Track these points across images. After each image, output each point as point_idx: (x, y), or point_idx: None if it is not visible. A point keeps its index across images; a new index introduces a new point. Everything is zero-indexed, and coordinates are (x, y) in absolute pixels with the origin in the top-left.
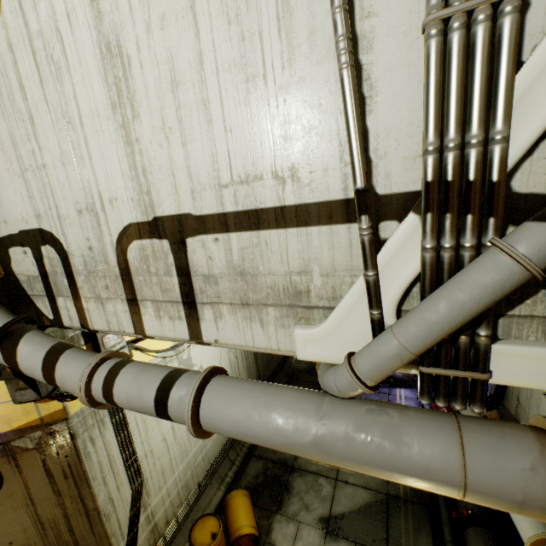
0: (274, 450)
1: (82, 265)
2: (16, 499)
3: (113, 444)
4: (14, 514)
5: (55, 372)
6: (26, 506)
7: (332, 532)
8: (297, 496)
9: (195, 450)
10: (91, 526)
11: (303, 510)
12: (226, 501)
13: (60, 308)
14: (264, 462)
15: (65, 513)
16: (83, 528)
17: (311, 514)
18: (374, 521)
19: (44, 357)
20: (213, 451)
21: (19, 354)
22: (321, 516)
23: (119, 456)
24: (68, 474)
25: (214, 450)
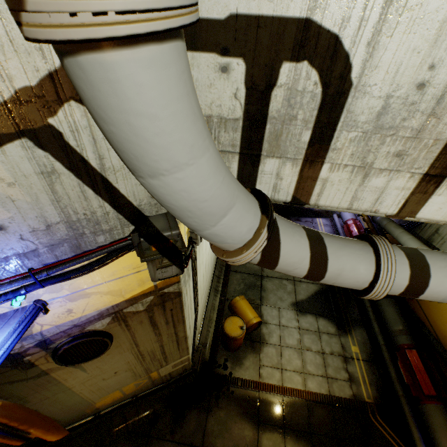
0: (244, 265)
1: (370, 114)
2: (123, 347)
3: (191, 290)
4: (120, 356)
5: (326, 267)
6: (131, 349)
7: (301, 311)
8: (272, 293)
9: (209, 275)
10: (178, 346)
11: (279, 301)
12: (232, 304)
13: (260, 174)
14: (240, 275)
15: (161, 344)
16: (172, 349)
17: (285, 302)
18: (323, 301)
19: (310, 250)
20: (212, 273)
21: (282, 249)
22: (291, 303)
23: (192, 297)
24: (169, 321)
25: (212, 272)
